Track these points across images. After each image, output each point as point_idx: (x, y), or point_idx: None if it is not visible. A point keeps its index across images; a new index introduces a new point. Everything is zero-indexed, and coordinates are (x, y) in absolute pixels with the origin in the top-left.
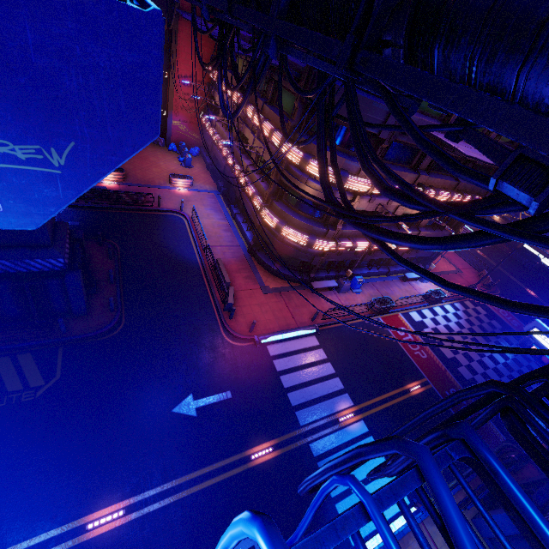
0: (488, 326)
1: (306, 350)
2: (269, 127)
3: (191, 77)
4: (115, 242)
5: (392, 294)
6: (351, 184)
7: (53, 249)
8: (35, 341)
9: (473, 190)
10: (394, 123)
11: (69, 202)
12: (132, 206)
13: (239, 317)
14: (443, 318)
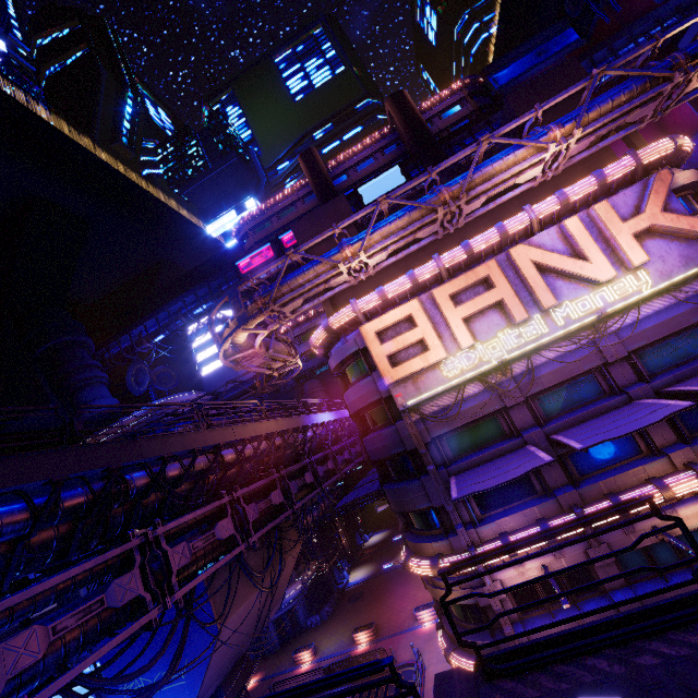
0: None
1: None
2: None
3: None
4: None
5: None
6: None
7: None
8: None
9: None
10: (435, 488)
11: None
12: None
13: None
14: None
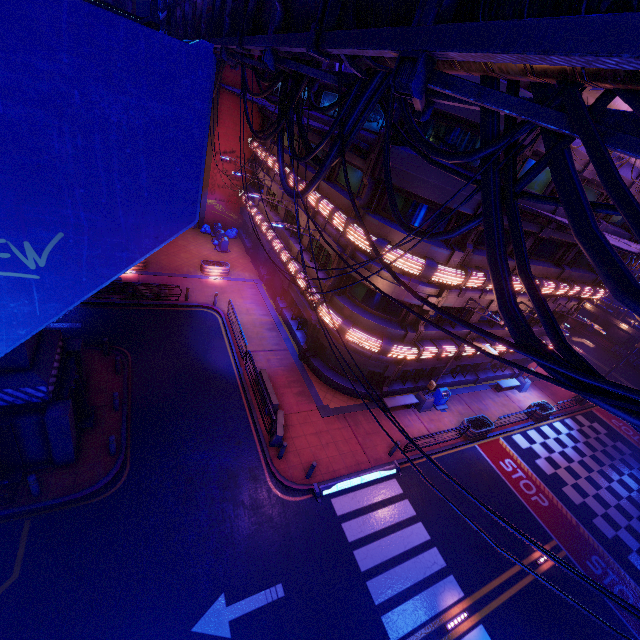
0: (614, 451)
1: (386, 503)
2: (329, 207)
3: (231, 153)
4: (126, 349)
5: (486, 410)
6: (439, 276)
7: (32, 373)
8: None
9: (579, 278)
10: None
11: (51, 320)
12: (152, 300)
13: (291, 455)
14: (556, 442)
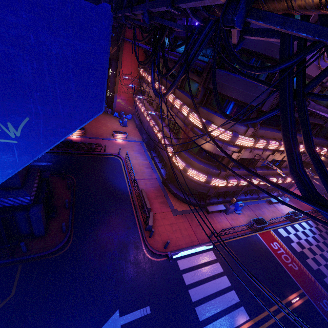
0: None
1: (207, 264)
2: (180, 103)
3: (129, 75)
4: (73, 177)
5: (263, 214)
6: (240, 141)
7: (22, 189)
8: (1, 260)
9: (320, 143)
10: (272, 100)
11: (25, 165)
12: (87, 151)
13: (156, 236)
14: (303, 233)
